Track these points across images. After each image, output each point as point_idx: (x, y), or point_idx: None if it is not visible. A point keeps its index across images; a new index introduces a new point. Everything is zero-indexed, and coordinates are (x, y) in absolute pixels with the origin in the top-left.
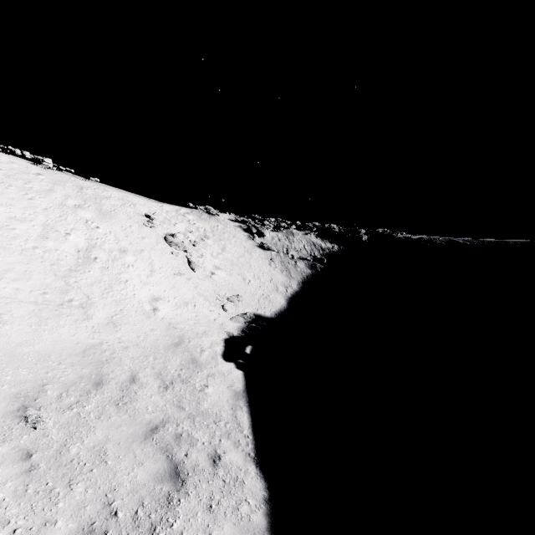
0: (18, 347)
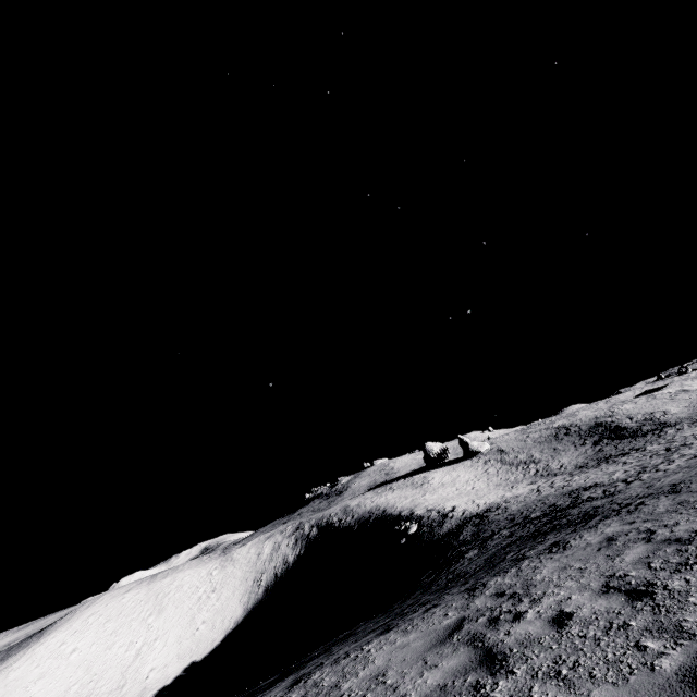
0: None
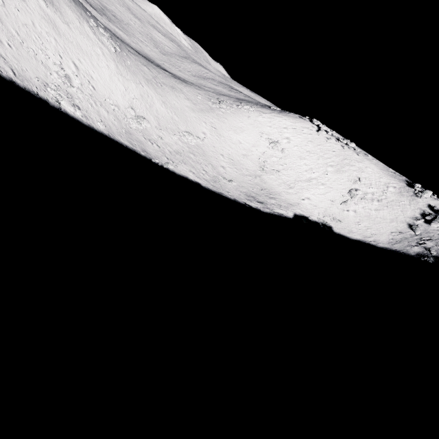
0: (272, 184)
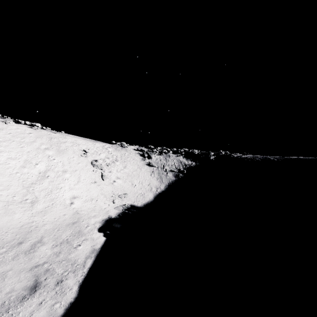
0: None
